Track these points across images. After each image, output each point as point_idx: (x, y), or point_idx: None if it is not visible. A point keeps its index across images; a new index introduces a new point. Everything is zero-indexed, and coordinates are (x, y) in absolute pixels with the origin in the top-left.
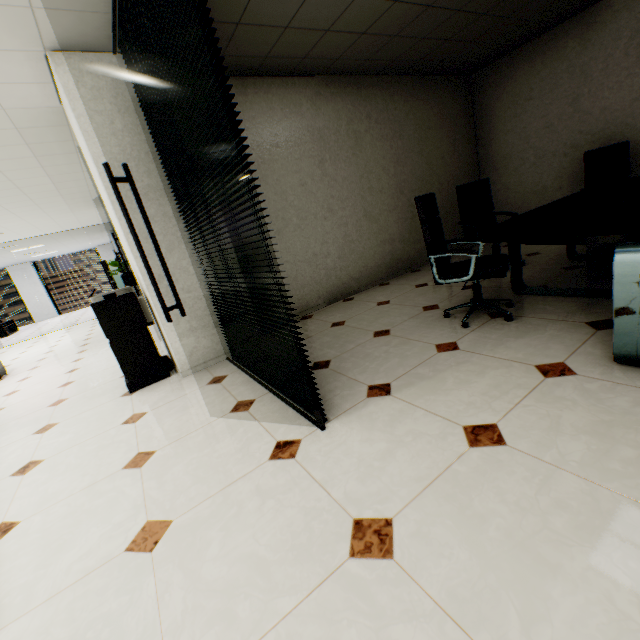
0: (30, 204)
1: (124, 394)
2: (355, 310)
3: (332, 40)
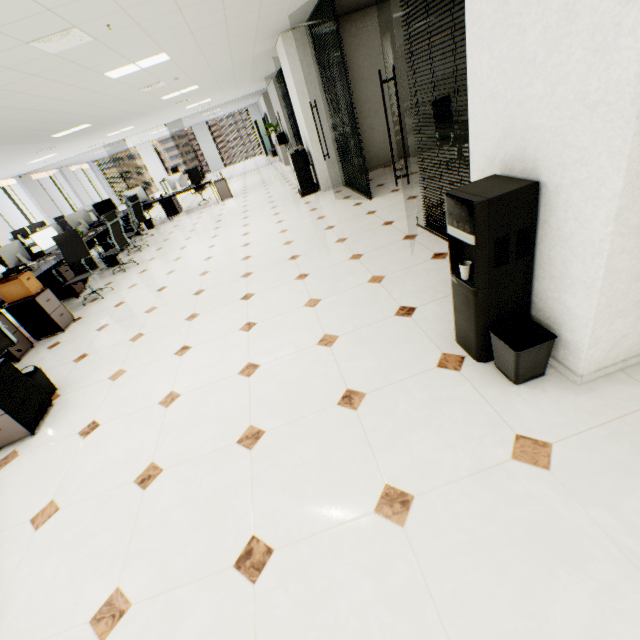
0: (233, 87)
1: (300, 198)
2: (412, 163)
3: None
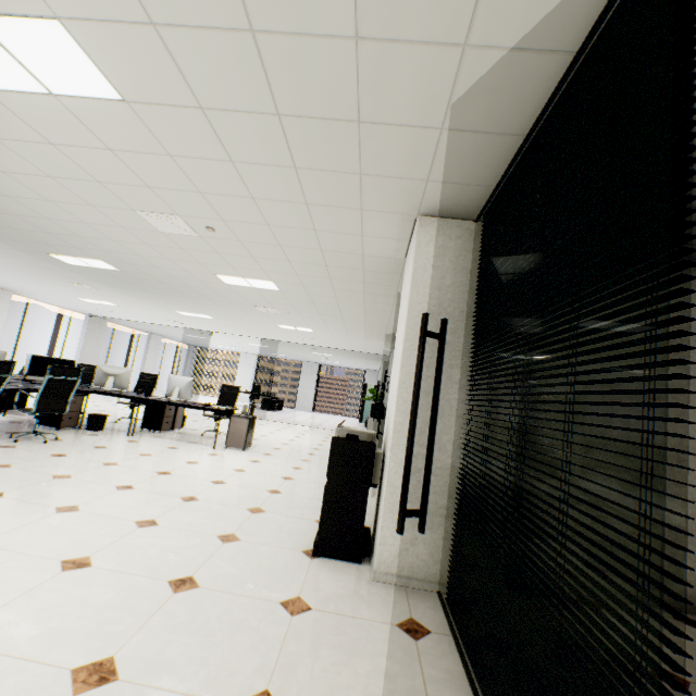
0: (341, 324)
1: (306, 550)
2: None
3: None
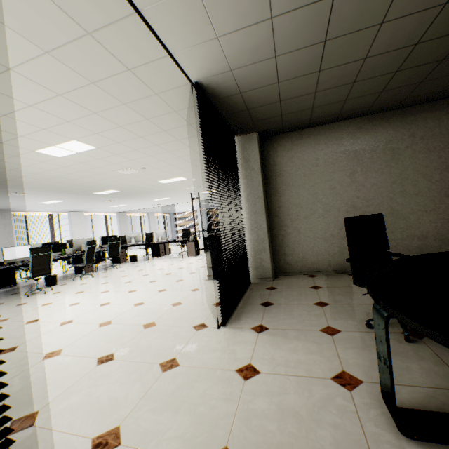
0: None
1: (206, 279)
2: (340, 283)
3: (354, 101)
